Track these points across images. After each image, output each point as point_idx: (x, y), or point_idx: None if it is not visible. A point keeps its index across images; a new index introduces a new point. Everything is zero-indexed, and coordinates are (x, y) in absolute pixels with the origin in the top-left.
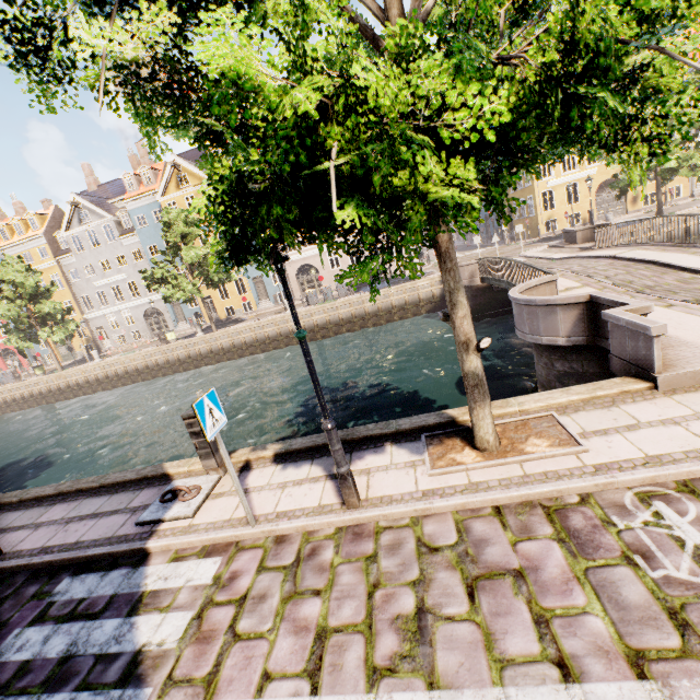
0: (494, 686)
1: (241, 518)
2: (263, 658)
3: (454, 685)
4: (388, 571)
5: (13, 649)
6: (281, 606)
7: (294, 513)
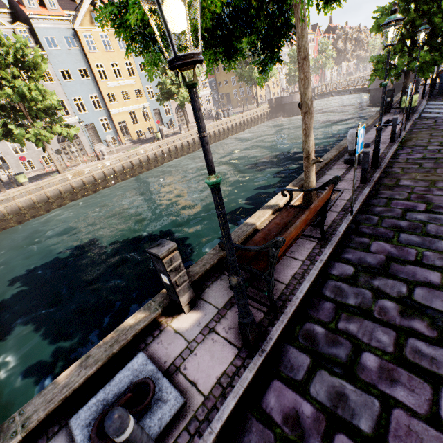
0: None
1: None
2: None
3: None
4: None
5: None
6: None
7: None
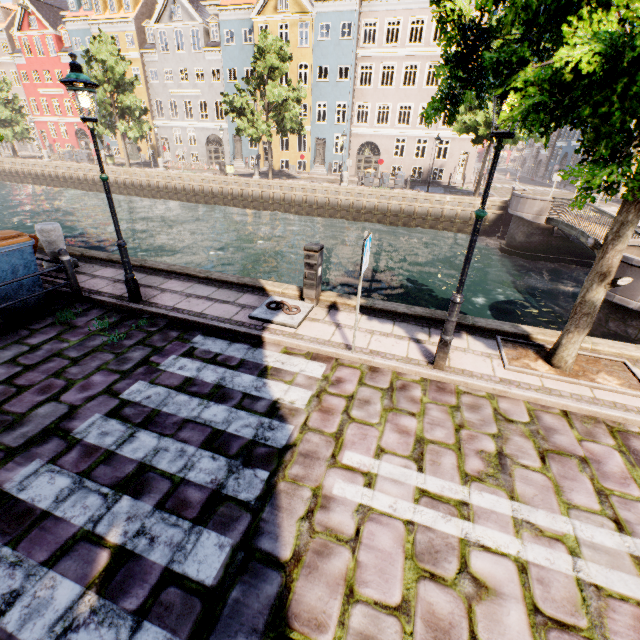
0: (562, 515)
1: (339, 343)
2: (375, 438)
3: (530, 504)
4: (471, 421)
5: (176, 367)
6: (384, 412)
7: (386, 355)
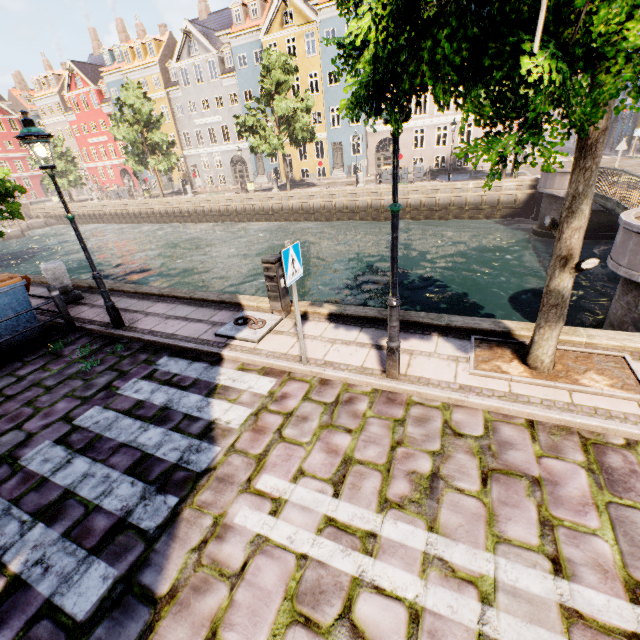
0: (487, 551)
1: (295, 356)
2: (300, 459)
3: (451, 536)
4: (412, 436)
5: (133, 390)
6: (318, 430)
7: (339, 366)
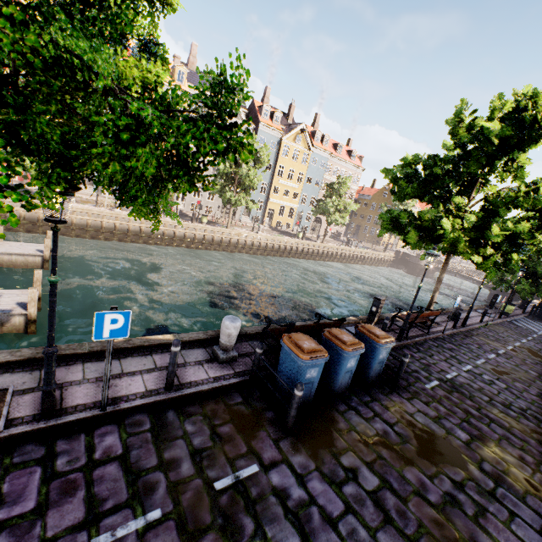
0: None
1: None
2: None
3: None
4: None
5: None
6: None
7: None
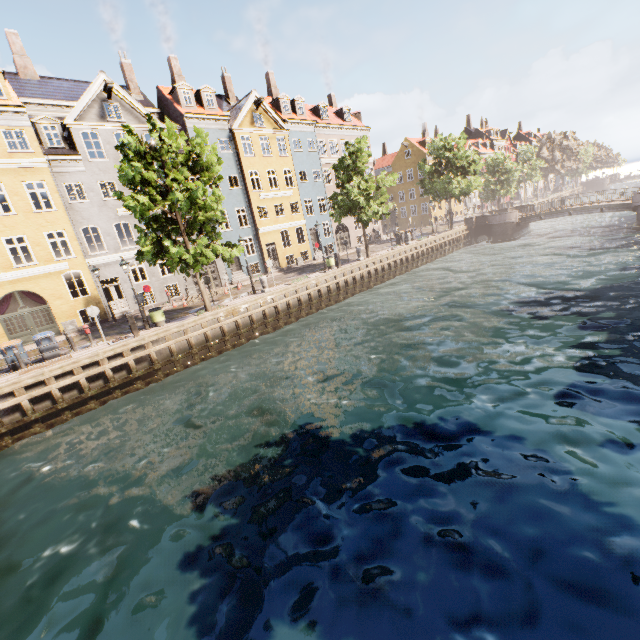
0: None
1: None
2: None
3: None
4: None
5: None
6: None
7: None
